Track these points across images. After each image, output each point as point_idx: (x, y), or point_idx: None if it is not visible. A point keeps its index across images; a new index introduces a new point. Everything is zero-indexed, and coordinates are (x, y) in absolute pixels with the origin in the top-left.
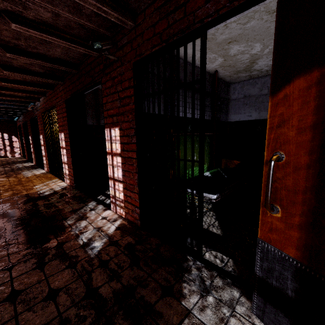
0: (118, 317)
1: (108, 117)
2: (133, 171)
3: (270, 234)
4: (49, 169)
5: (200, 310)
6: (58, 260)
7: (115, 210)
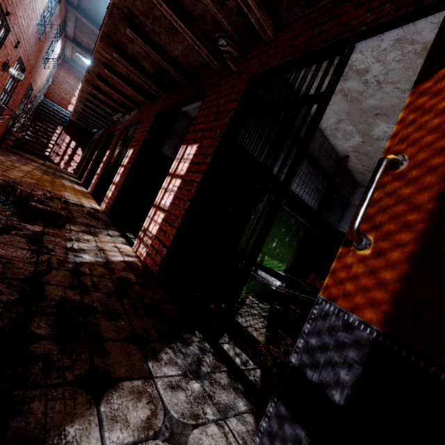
0: (43, 318)
1: (193, 132)
2: (186, 199)
3: (342, 285)
4: (92, 190)
5: (170, 386)
6: (26, 239)
7: (136, 248)
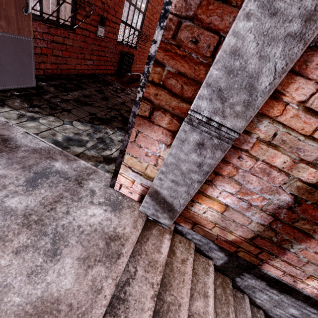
0: None
1: None
2: None
3: None
4: None
5: None
6: None
7: None
